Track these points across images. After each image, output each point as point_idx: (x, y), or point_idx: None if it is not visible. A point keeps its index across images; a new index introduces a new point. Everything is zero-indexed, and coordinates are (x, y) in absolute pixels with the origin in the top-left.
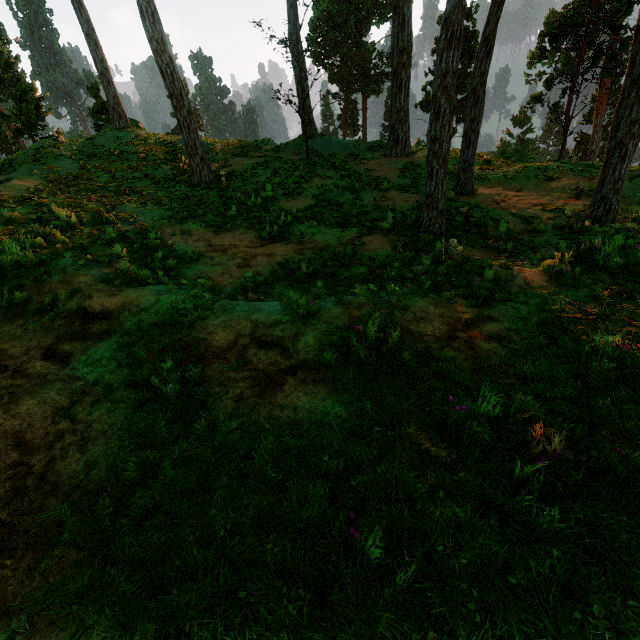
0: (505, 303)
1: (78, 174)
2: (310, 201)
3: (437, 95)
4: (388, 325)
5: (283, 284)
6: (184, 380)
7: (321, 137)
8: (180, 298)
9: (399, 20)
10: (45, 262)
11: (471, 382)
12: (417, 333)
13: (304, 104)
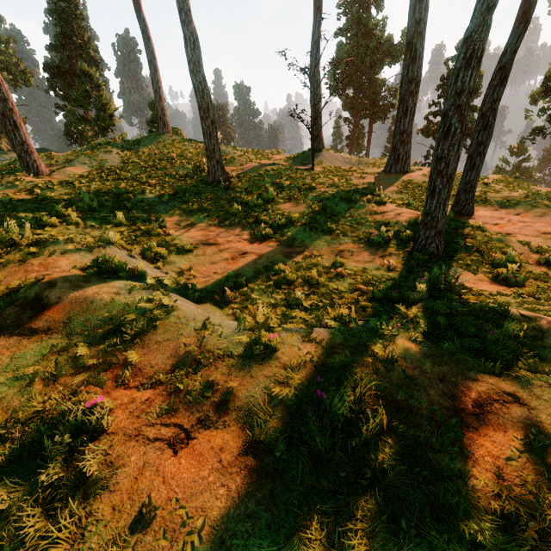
0: (536, 375)
1: (120, 166)
2: (307, 206)
3: (448, 114)
4: (365, 396)
5: (263, 288)
6: (83, 427)
7: (327, 151)
8: (135, 301)
9: (411, 54)
10: (41, 241)
11: (499, 548)
12: (406, 408)
13: (316, 123)
